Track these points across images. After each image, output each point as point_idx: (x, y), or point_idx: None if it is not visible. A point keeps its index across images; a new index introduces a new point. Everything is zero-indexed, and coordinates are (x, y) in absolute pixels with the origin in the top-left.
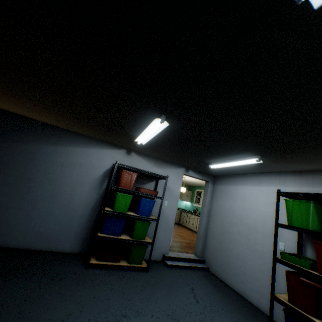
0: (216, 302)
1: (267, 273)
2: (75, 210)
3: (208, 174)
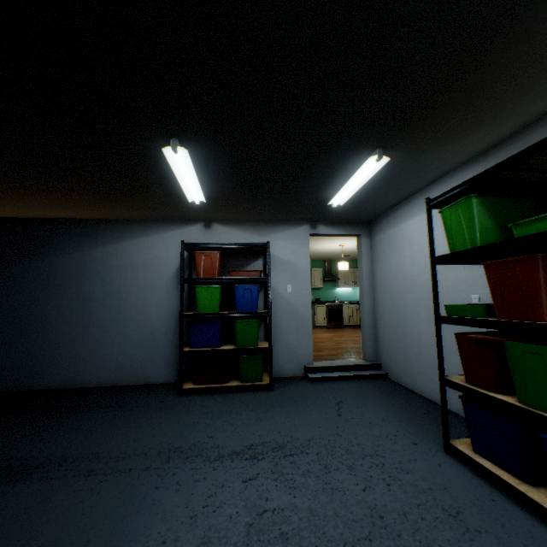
0: (375, 413)
1: None
2: (155, 326)
3: (355, 223)
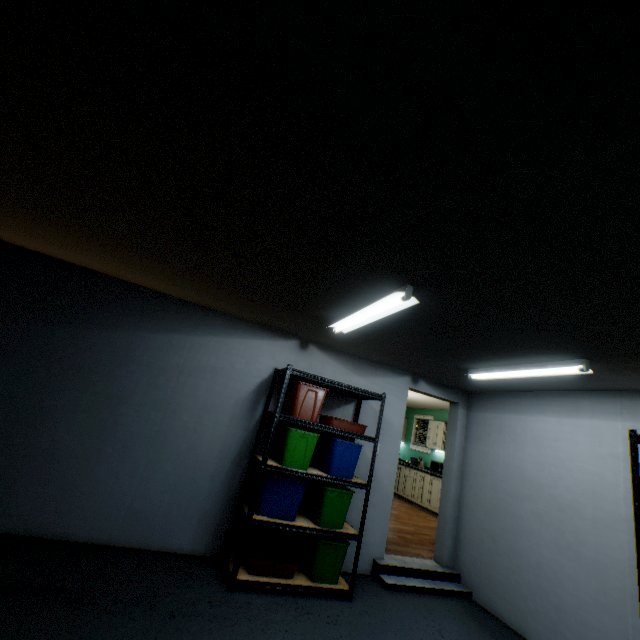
0: None
1: (615, 612)
2: (201, 463)
3: (455, 389)
